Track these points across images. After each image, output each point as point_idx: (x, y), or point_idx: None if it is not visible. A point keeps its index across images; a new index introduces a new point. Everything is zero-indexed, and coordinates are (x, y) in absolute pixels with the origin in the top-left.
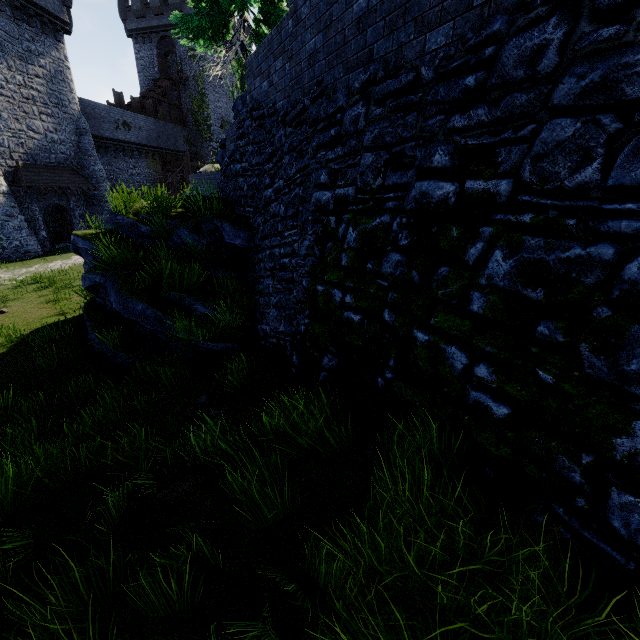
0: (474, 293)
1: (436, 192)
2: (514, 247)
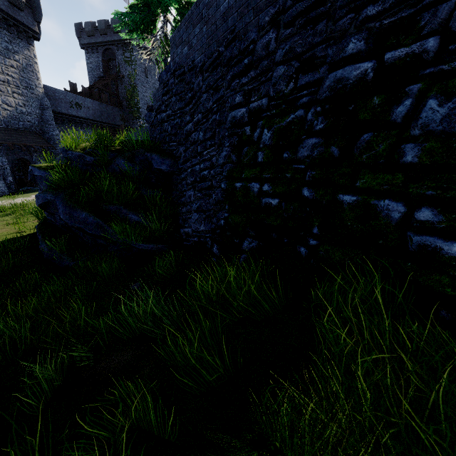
0: (406, 145)
1: (353, 73)
2: (450, 92)
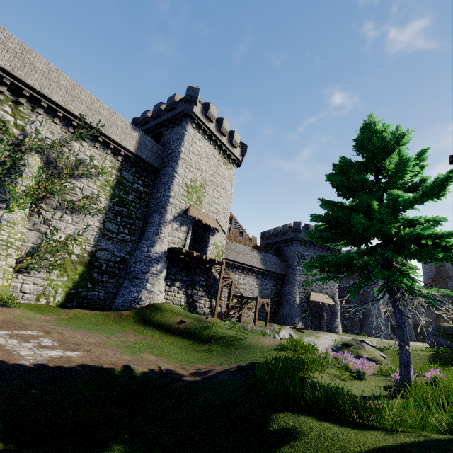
0: None
1: None
2: None
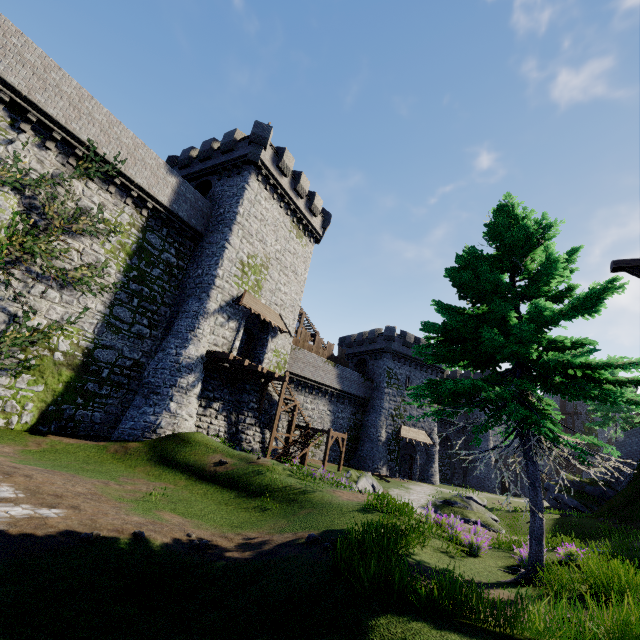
0: None
1: None
2: None
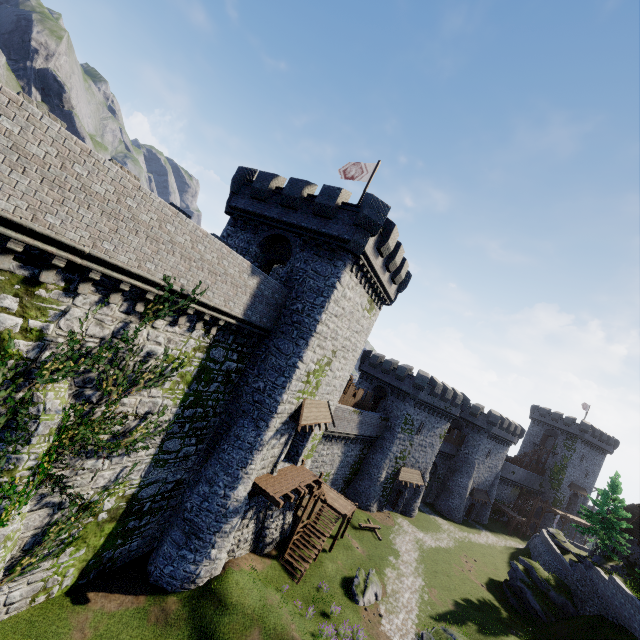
0: None
1: None
2: None
